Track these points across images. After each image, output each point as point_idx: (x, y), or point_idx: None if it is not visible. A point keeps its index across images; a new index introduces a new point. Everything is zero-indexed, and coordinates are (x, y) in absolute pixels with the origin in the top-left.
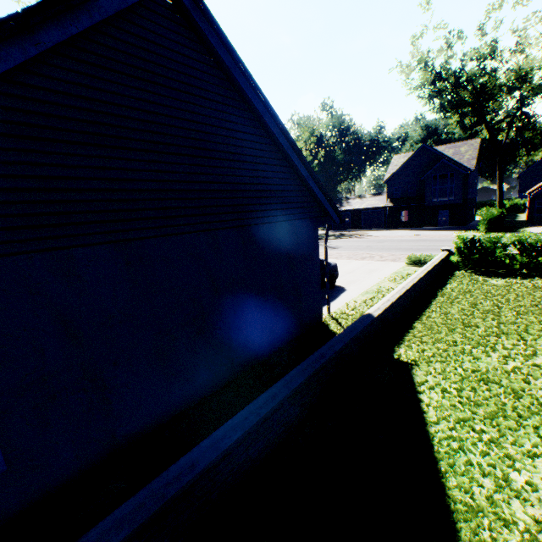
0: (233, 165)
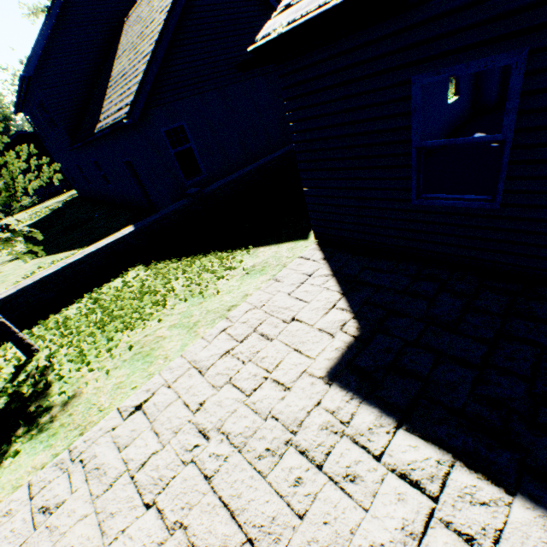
0: (255, 35)
